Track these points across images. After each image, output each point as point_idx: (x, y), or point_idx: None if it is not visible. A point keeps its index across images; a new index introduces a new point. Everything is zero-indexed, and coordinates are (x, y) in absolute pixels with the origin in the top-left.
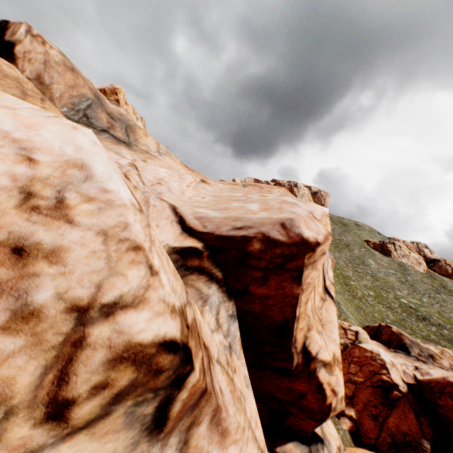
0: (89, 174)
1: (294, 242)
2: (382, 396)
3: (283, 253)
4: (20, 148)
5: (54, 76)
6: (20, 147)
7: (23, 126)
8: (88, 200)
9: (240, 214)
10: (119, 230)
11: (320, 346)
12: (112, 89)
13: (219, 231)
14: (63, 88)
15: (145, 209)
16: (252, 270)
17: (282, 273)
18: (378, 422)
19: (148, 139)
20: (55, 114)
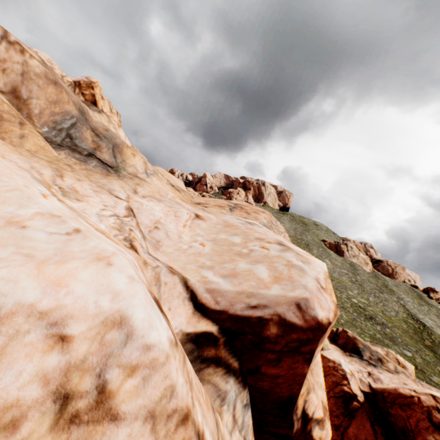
0: (129, 330)
1: (310, 326)
2: (343, 406)
3: (299, 338)
4: (48, 324)
5: (33, 90)
6: (49, 323)
7: (49, 286)
8: (131, 372)
9: (253, 288)
10: (166, 400)
11: (316, 405)
12: (88, 82)
13: (233, 309)
14: (43, 103)
15: (156, 290)
16: (266, 353)
17: (295, 355)
18: (339, 432)
19: (136, 159)
20: (36, 141)
